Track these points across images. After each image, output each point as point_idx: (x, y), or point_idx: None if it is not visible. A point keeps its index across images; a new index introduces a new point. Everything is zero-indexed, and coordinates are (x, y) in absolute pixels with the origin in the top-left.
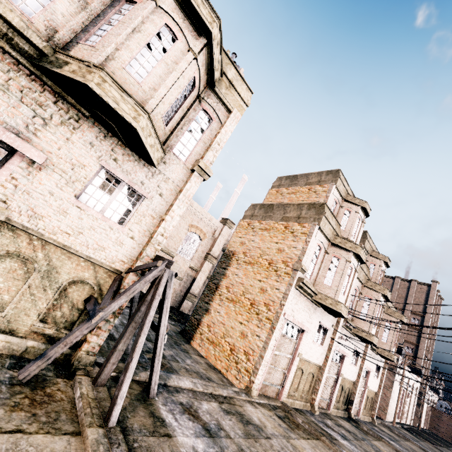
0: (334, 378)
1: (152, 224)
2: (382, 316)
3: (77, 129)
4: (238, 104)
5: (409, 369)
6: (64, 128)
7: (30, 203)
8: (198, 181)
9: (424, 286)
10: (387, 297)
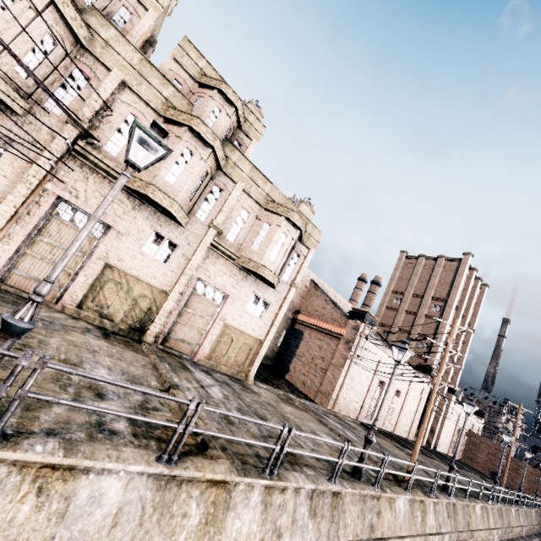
0: (79, 257)
1: None
2: (259, 213)
3: None
4: None
5: (390, 352)
6: None
7: None
8: None
9: (454, 262)
10: (200, 135)
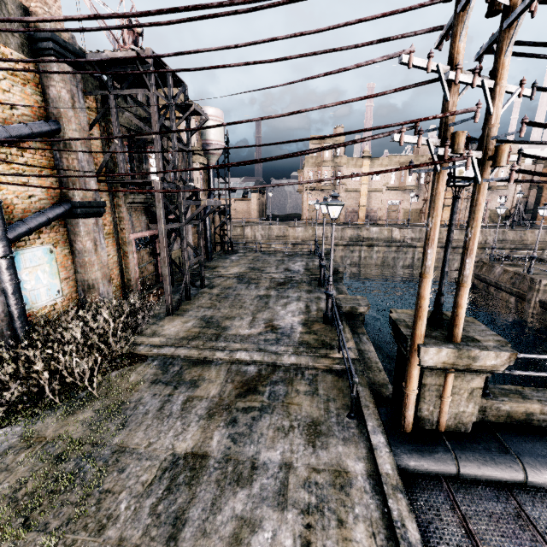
0: None
1: (511, 199)
2: None
3: (492, 193)
4: (522, 162)
5: None
6: (491, 194)
7: (492, 206)
8: (518, 186)
9: None
10: None
